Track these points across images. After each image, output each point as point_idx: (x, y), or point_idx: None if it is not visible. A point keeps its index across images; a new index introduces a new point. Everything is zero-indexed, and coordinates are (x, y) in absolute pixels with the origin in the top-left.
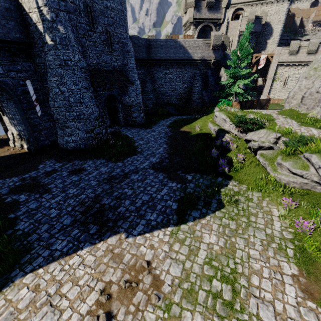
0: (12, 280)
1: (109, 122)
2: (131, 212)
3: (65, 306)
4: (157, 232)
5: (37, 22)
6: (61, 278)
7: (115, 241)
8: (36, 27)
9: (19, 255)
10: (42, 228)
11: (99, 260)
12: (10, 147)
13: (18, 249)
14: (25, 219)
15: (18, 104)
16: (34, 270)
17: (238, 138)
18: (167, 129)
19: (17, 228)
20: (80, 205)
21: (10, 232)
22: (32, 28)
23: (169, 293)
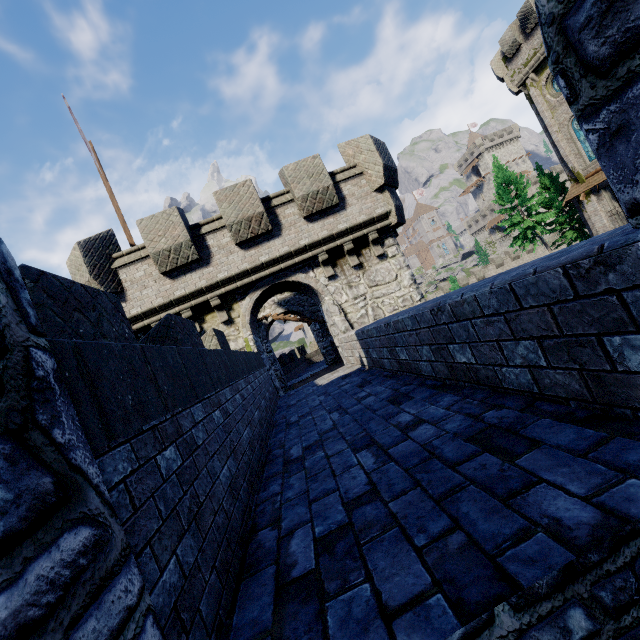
0: None
1: None
2: None
3: None
4: None
5: None
6: None
7: None
8: None
9: None
10: None
11: None
12: None
13: None
14: None
15: None
16: None
17: None
18: None
19: None
20: None
21: None
22: None
23: None
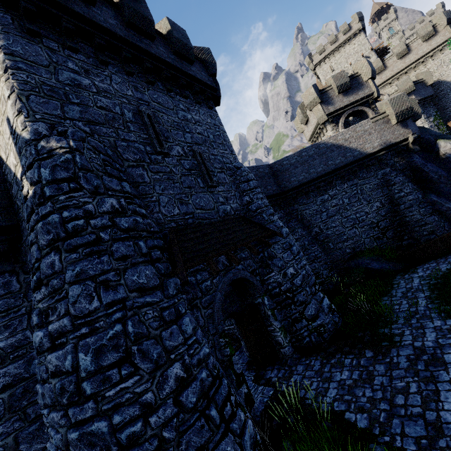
0: None
1: (246, 354)
2: None
3: None
4: None
5: (15, 167)
6: None
7: None
8: (17, 182)
9: None
10: None
11: None
12: None
13: None
14: None
15: None
16: None
17: None
18: None
19: None
20: None
21: None
22: (14, 190)
23: None
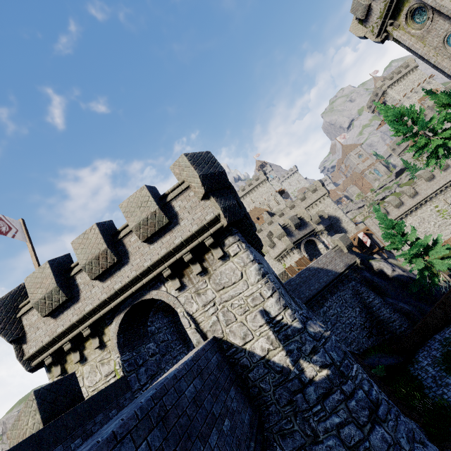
0: None
1: None
2: None
3: None
4: None
5: (268, 351)
6: None
7: None
8: (266, 364)
9: None
10: None
11: None
12: None
13: None
14: None
15: None
16: None
17: None
18: None
19: None
20: None
21: None
22: (254, 372)
23: None
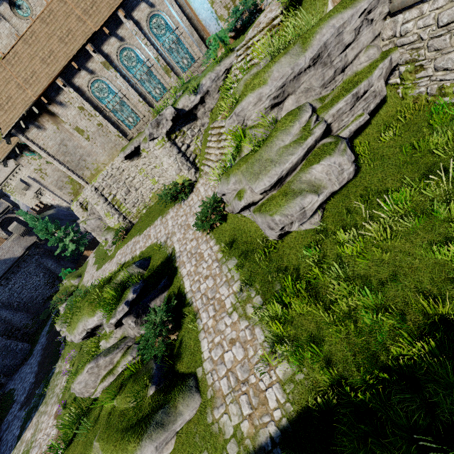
0: None
1: None
2: None
3: None
4: None
5: None
6: None
7: None
8: None
9: None
10: None
11: None
12: None
13: None
14: None
15: None
16: None
17: None
18: (45, 338)
19: None
20: None
21: None
22: None
23: None
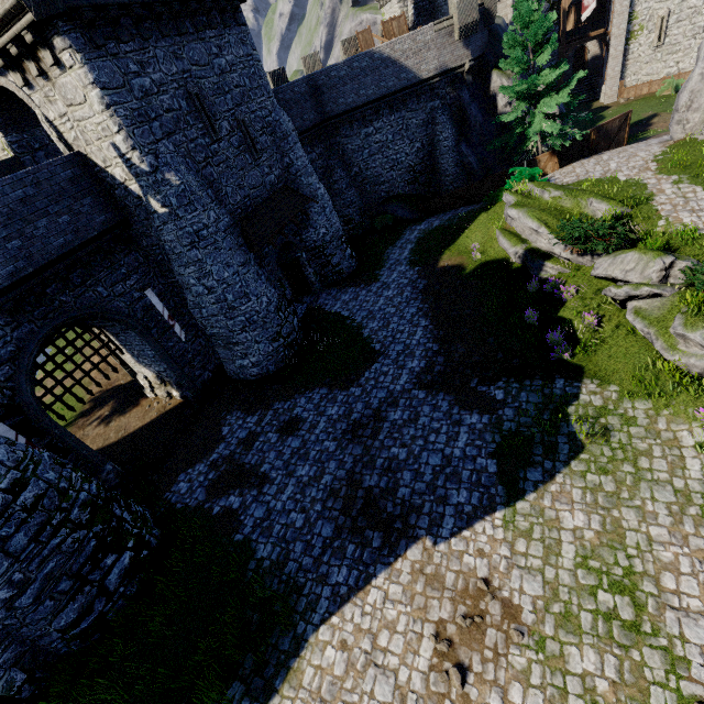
0: (305, 639)
1: (289, 289)
2: (422, 495)
3: (396, 664)
4: (480, 526)
5: (126, 180)
6: (369, 625)
7: (419, 553)
8: (126, 189)
9: (288, 599)
10: (296, 550)
11: (410, 590)
12: (149, 399)
13: (281, 589)
14: (262, 539)
15: (147, 335)
16: (325, 619)
17: (575, 269)
18: (411, 271)
19: (259, 557)
20: (332, 497)
21: (253, 565)
22: (119, 192)
23: (535, 623)
